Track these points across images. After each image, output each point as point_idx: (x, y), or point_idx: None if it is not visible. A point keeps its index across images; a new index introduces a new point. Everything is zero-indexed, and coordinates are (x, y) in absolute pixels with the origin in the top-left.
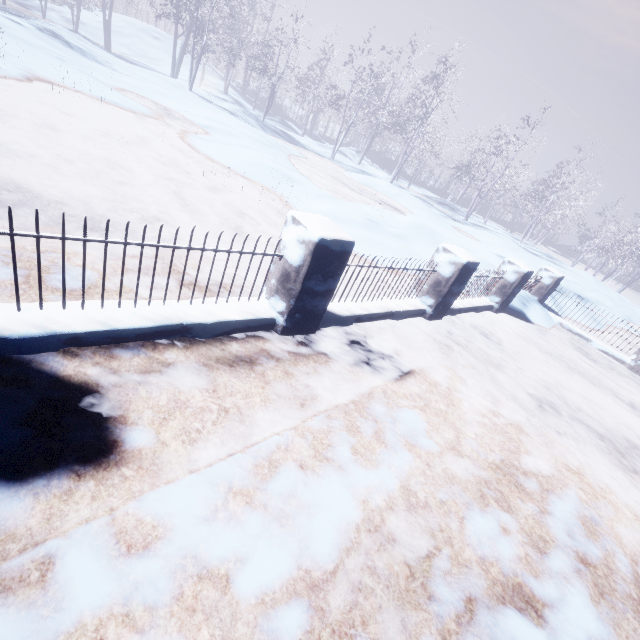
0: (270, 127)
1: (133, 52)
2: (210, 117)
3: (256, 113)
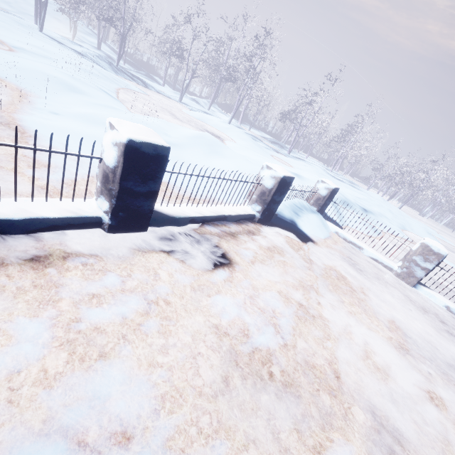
0: (124, 71)
1: (14, 9)
2: (35, 44)
3: (126, 67)
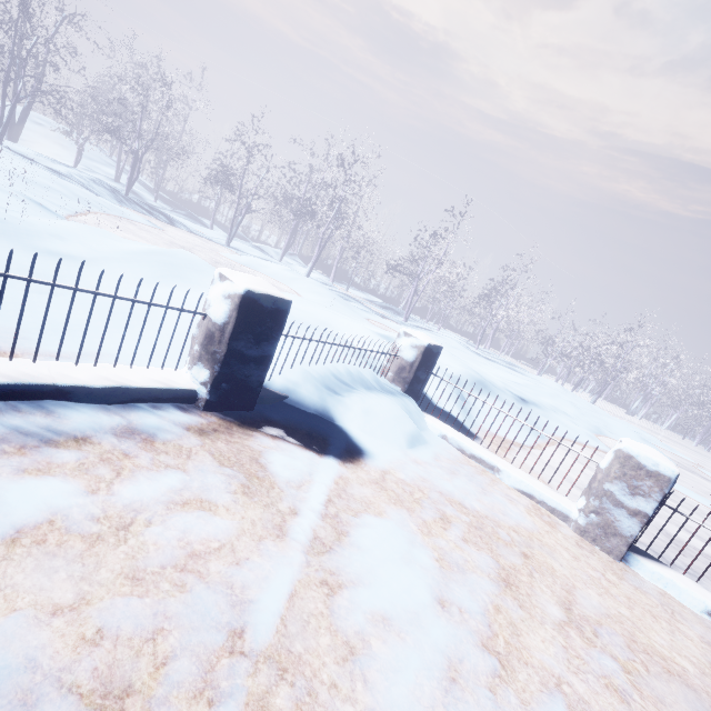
0: (137, 202)
1: None
2: None
3: (158, 205)
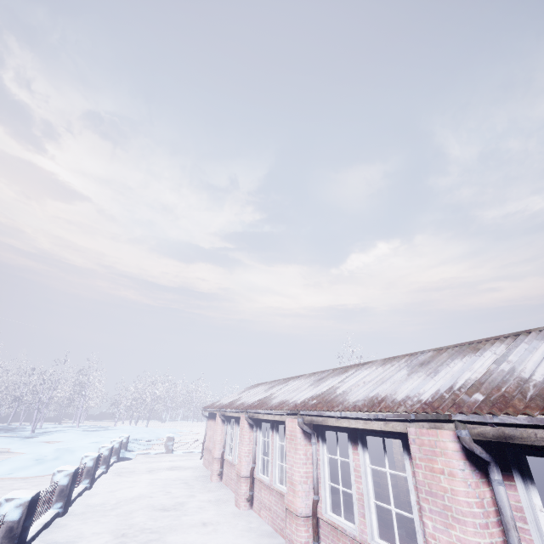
0: None
1: None
2: None
3: None
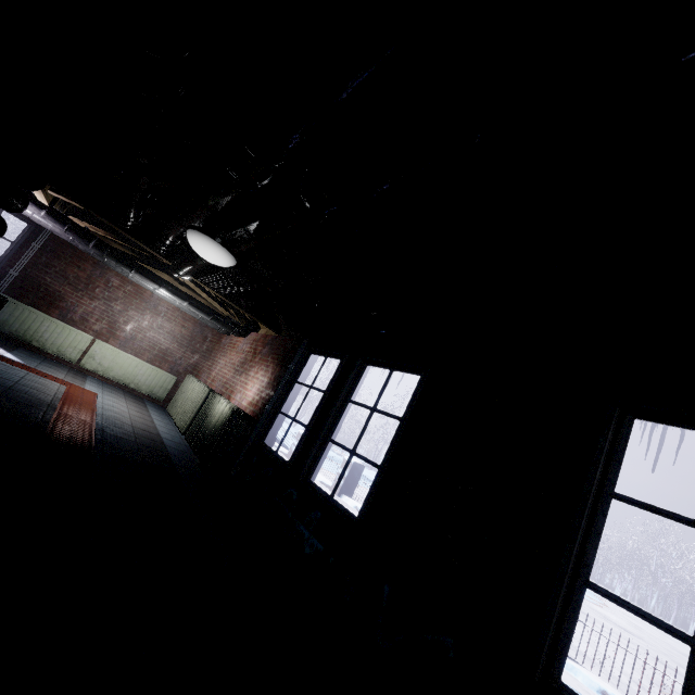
0: None
1: None
2: None
3: None
